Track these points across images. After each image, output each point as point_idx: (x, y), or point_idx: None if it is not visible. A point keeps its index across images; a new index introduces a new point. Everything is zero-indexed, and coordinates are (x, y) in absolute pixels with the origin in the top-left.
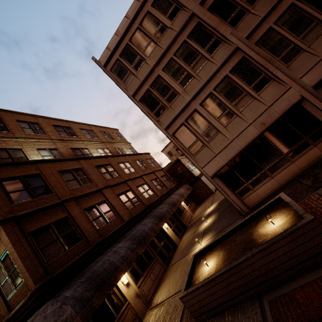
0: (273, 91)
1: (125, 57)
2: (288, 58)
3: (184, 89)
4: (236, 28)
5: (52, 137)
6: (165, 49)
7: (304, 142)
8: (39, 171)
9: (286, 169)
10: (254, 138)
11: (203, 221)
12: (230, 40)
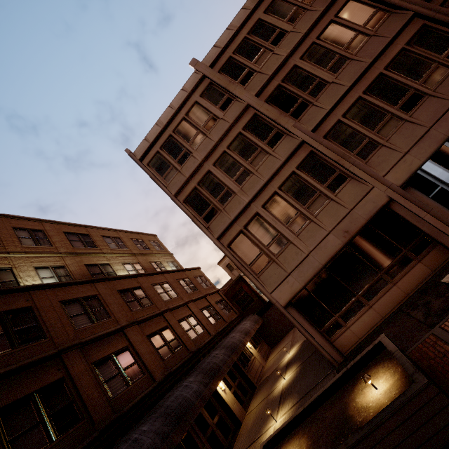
0: (353, 191)
1: (166, 149)
2: (364, 153)
3: (242, 188)
4: (299, 120)
5: (61, 249)
6: (216, 142)
7: (404, 256)
8: (32, 302)
9: (387, 294)
10: (337, 250)
11: (279, 375)
12: (293, 133)
